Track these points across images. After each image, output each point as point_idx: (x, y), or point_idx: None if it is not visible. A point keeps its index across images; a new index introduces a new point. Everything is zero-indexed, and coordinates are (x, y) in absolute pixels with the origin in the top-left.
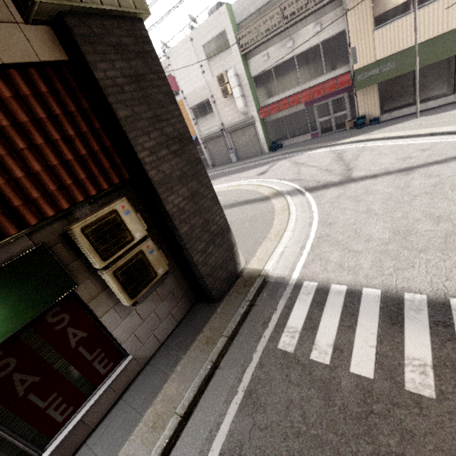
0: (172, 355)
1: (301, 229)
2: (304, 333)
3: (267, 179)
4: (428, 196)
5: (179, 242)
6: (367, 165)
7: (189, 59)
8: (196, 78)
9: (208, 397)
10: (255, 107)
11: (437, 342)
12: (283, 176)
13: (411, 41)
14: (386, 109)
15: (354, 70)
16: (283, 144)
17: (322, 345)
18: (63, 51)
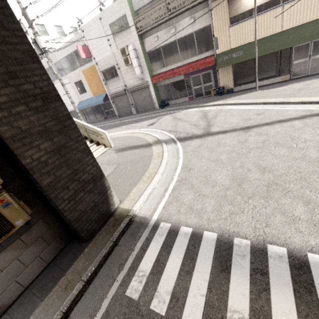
0: (31, 301)
1: (168, 173)
2: (151, 277)
3: (153, 129)
4: (259, 150)
5: (43, 193)
6: (221, 123)
7: (99, 34)
8: (104, 49)
9: None
10: (149, 74)
11: (254, 292)
12: (165, 127)
13: (253, 37)
14: (237, 83)
15: (216, 54)
16: (170, 103)
17: (162, 293)
18: None
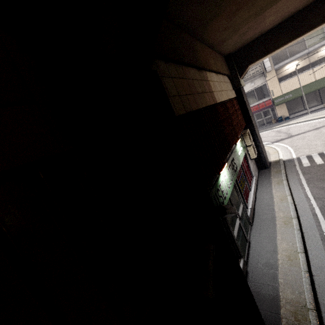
0: (265, 178)
1: (283, 150)
2: (310, 162)
3: None
4: None
5: (258, 144)
6: (296, 131)
7: None
8: None
9: (290, 178)
10: None
11: None
12: None
13: (297, 86)
14: (291, 113)
15: (272, 98)
16: None
17: (319, 162)
18: (235, 95)
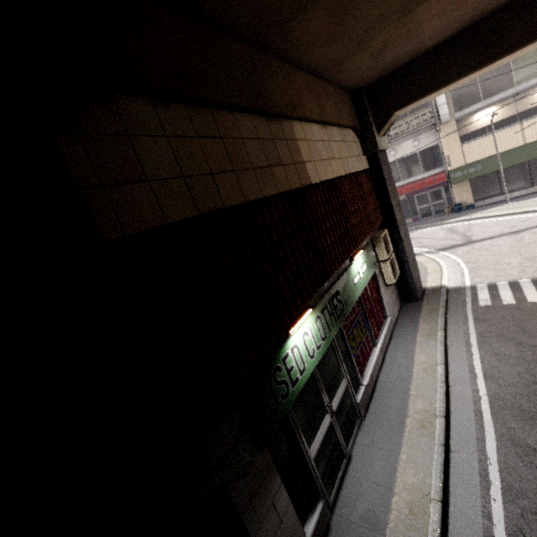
0: (410, 320)
1: (452, 268)
2: (492, 299)
3: None
4: None
5: (403, 258)
6: (481, 233)
7: None
8: None
9: (451, 326)
10: None
11: None
12: None
13: (492, 152)
14: (478, 198)
15: (448, 170)
16: None
17: (507, 300)
18: (368, 165)
